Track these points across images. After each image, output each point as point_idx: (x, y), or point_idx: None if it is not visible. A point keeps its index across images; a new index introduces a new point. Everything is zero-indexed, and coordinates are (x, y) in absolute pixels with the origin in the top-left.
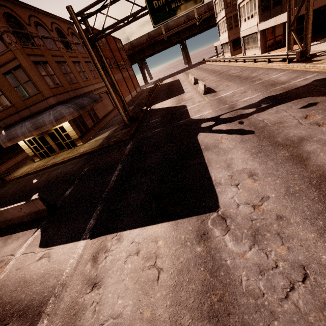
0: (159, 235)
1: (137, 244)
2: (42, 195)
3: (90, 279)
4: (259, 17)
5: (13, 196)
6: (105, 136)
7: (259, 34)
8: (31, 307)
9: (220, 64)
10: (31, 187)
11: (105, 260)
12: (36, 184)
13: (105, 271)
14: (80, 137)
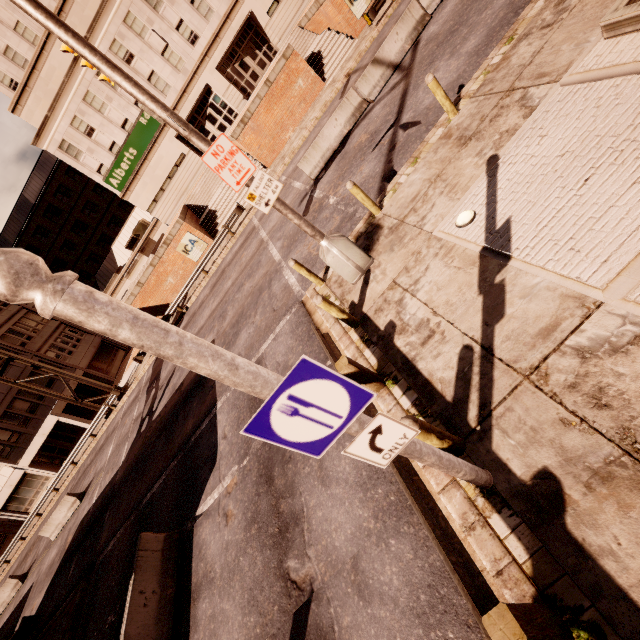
0: None
1: None
2: None
3: None
4: (7, 463)
5: None
6: None
7: (32, 469)
8: None
9: (6, 573)
10: None
11: None
12: None
13: None
14: None
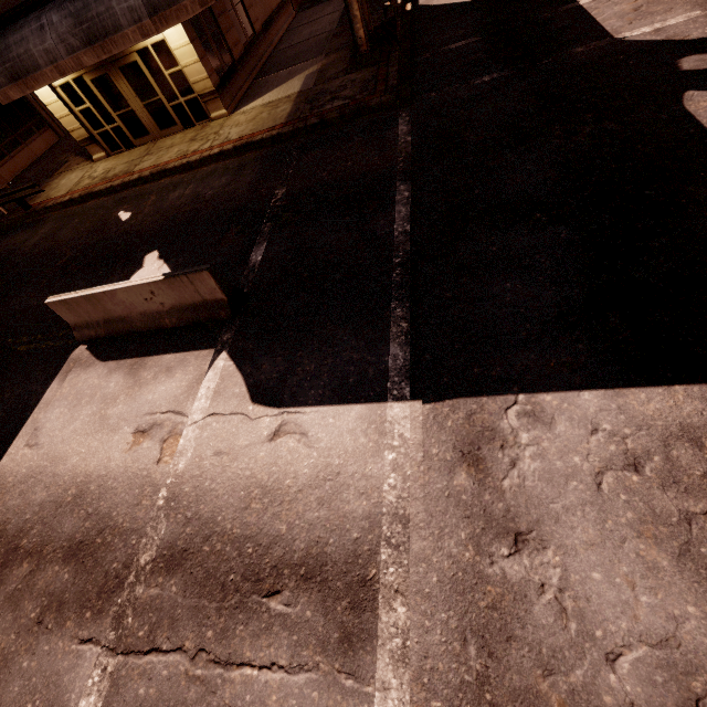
0: (697, 421)
1: (620, 440)
2: (172, 257)
3: (492, 519)
4: None
5: (81, 253)
6: (293, 91)
7: None
8: (327, 563)
9: None
10: (123, 233)
11: (517, 470)
12: (136, 226)
13: (536, 502)
14: (219, 90)
